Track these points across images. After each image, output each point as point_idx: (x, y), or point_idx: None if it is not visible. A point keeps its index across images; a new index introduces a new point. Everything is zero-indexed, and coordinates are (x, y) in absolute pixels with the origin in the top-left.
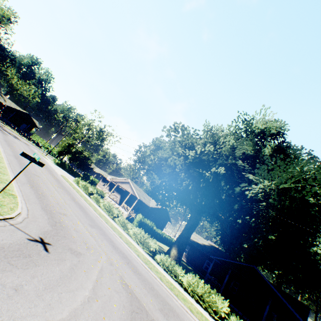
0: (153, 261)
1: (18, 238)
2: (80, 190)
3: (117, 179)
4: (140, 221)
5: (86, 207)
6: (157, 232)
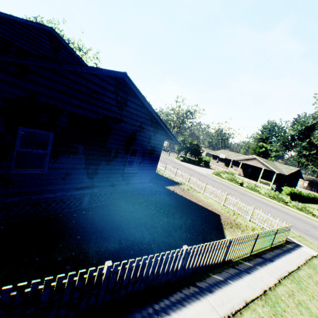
0: None
1: None
2: (230, 183)
3: (238, 158)
4: (289, 193)
5: (270, 205)
6: (302, 195)
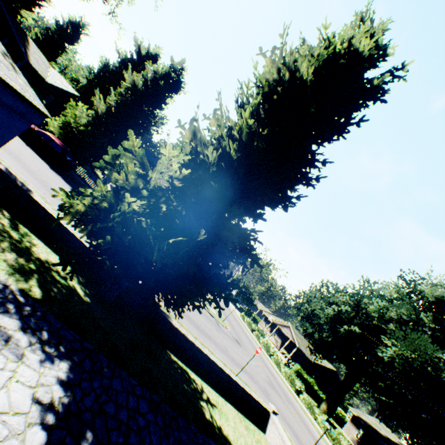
0: (296, 396)
1: (232, 336)
2: (245, 324)
3: (277, 321)
4: (297, 372)
5: (250, 338)
6: (319, 395)
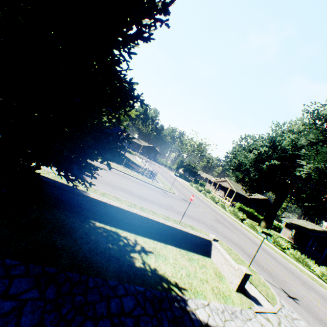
0: (241, 223)
1: (179, 198)
2: (193, 189)
3: (217, 180)
4: (239, 208)
5: (198, 196)
6: (259, 218)
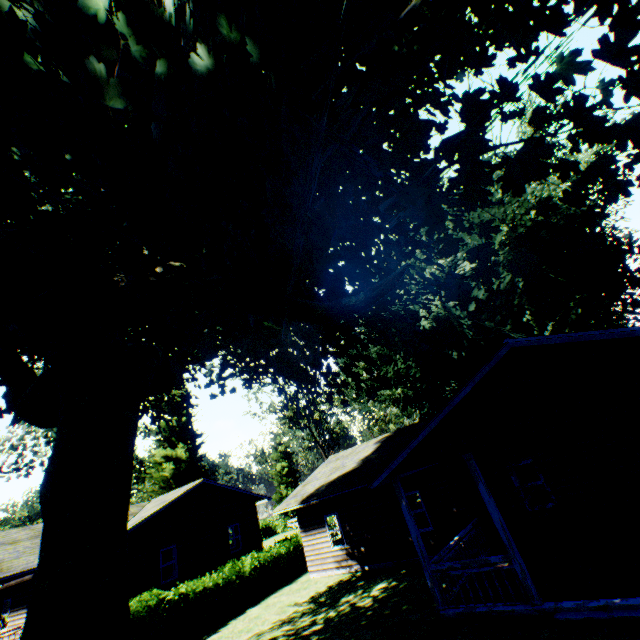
0: None
1: None
2: None
3: None
4: None
5: None
6: (203, 594)
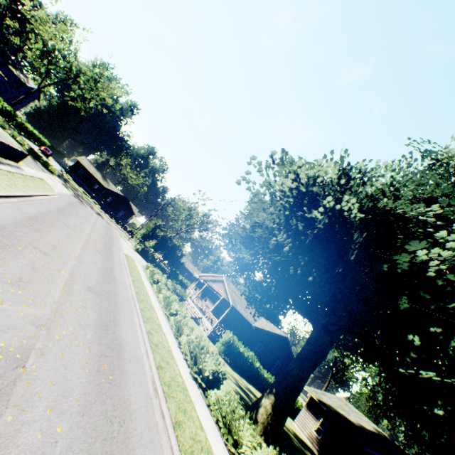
0: (199, 397)
1: None
2: (143, 275)
3: (208, 277)
4: (227, 344)
5: (122, 283)
6: (263, 376)
